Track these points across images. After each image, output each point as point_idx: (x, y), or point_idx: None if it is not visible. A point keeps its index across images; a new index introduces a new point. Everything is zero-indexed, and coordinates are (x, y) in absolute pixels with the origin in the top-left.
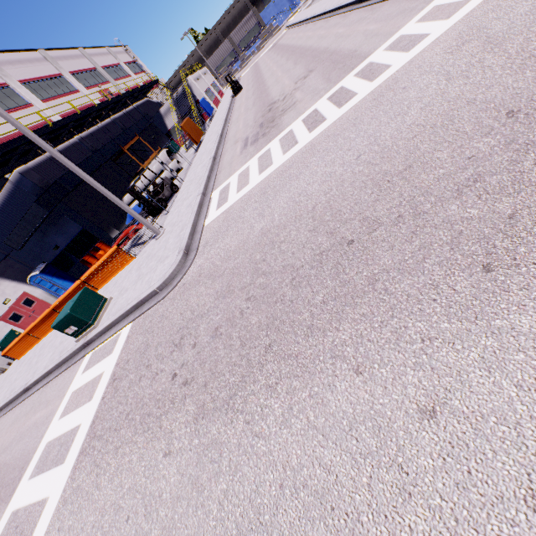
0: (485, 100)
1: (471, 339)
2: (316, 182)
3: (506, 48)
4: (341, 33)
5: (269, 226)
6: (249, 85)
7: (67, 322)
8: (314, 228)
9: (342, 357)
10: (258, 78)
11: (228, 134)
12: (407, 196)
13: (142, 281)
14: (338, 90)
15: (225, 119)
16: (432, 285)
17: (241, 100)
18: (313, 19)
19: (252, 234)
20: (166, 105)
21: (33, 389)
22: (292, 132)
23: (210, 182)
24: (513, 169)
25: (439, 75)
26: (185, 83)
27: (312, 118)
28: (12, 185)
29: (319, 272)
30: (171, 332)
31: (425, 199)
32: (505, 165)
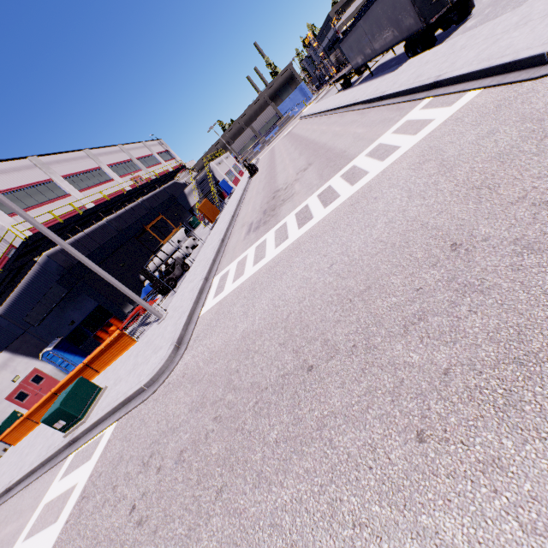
0: (435, 226)
1: (397, 537)
2: (295, 287)
3: (455, 174)
4: (337, 132)
5: (249, 329)
6: (263, 168)
7: (56, 416)
8: (284, 341)
9: (280, 527)
10: (271, 162)
11: (239, 215)
12: (363, 322)
13: (135, 373)
14: (326, 189)
15: (239, 200)
16: (371, 445)
17: (255, 182)
18: (319, 114)
19: (234, 335)
20: (190, 186)
21: (14, 489)
22: (286, 225)
23: (215, 265)
24: (452, 312)
25: (403, 191)
26: (207, 168)
27: (303, 214)
28: (39, 266)
29: (279, 400)
30: (144, 445)
31: (377, 330)
32: (445, 305)
